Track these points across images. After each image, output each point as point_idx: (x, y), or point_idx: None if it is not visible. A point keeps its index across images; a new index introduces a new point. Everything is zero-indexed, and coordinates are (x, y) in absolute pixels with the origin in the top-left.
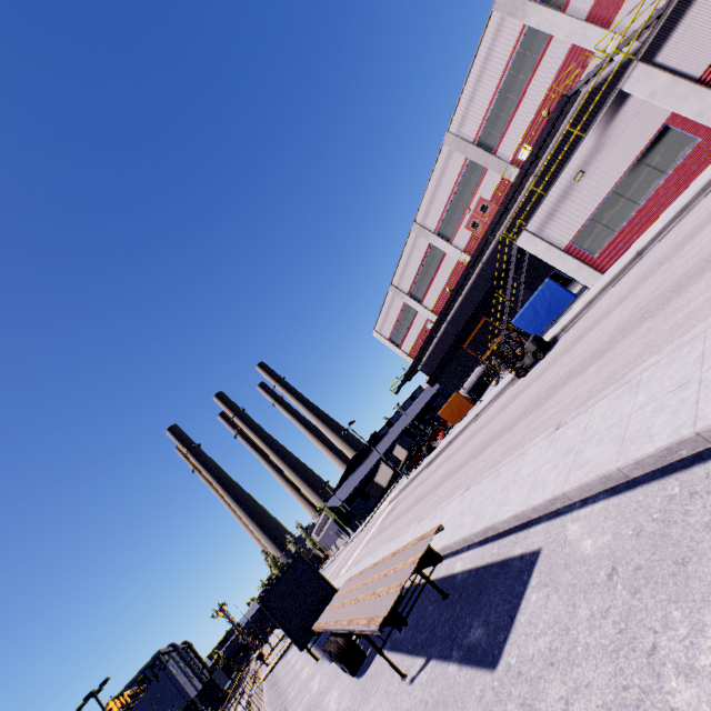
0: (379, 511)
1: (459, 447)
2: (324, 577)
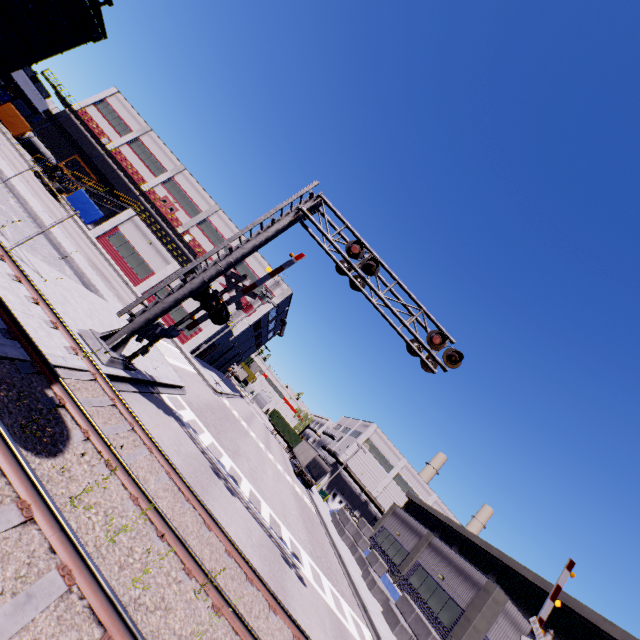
0: None
1: None
2: None
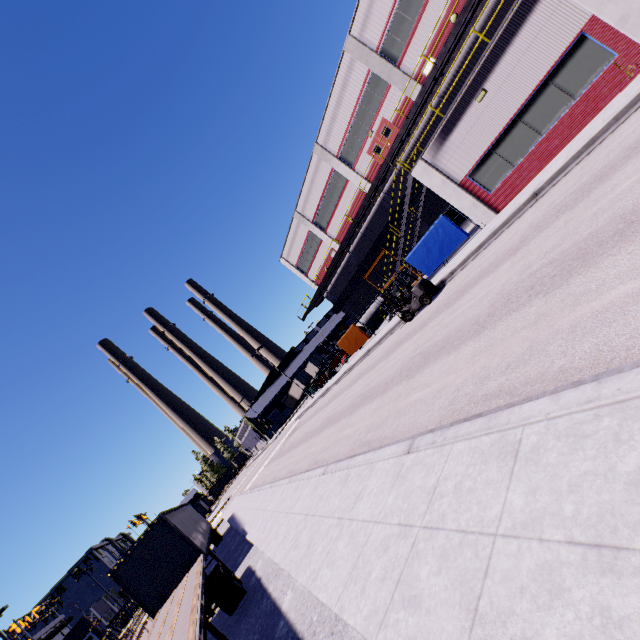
0: (289, 424)
1: (348, 384)
2: (189, 539)
